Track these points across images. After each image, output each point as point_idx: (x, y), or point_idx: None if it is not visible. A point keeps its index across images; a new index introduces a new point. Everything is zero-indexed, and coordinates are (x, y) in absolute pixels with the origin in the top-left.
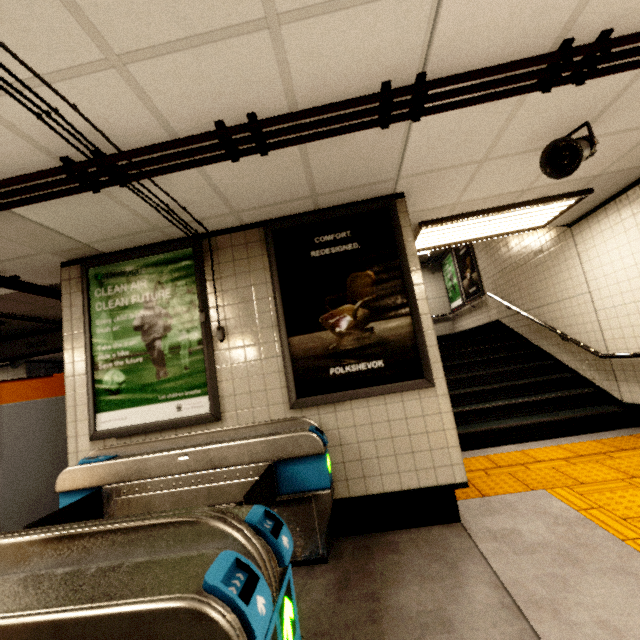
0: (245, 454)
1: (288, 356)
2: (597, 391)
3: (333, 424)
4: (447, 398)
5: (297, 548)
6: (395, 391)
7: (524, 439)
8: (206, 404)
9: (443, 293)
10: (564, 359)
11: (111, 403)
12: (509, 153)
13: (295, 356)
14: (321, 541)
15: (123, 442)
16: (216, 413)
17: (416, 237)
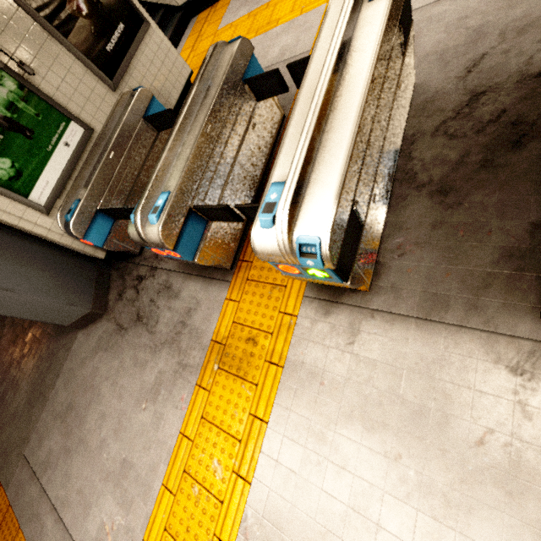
0: (130, 125)
1: (81, 55)
2: (165, 9)
3: (136, 84)
4: (158, 29)
5: None
6: (141, 40)
7: None
8: (77, 128)
9: None
10: None
11: (26, 183)
12: None
13: (83, 53)
14: None
15: (65, 196)
16: (88, 127)
17: None
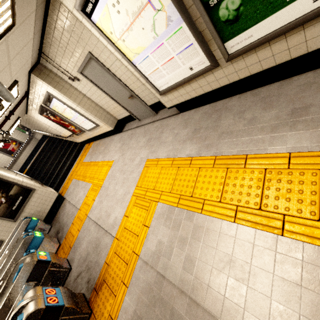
0: (17, 236)
1: (0, 217)
2: (75, 142)
3: (27, 214)
4: (40, 188)
5: (45, 231)
6: (30, 197)
7: (71, 166)
8: None
9: (18, 131)
10: (64, 139)
11: None
12: None
13: (2, 216)
14: (47, 226)
15: None
16: (0, 241)
17: None
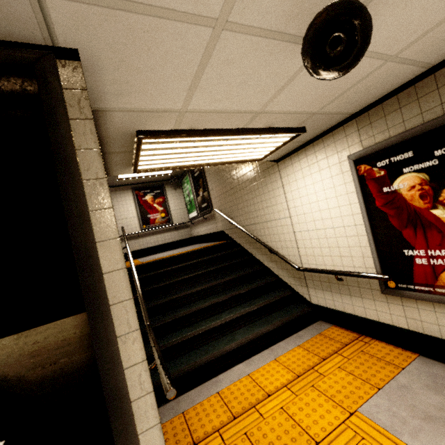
0: None
1: None
2: (293, 293)
3: None
4: None
5: None
6: None
7: (250, 354)
8: None
9: (183, 205)
10: (270, 266)
11: None
12: (258, 26)
13: None
14: None
15: None
16: None
17: (138, 152)
